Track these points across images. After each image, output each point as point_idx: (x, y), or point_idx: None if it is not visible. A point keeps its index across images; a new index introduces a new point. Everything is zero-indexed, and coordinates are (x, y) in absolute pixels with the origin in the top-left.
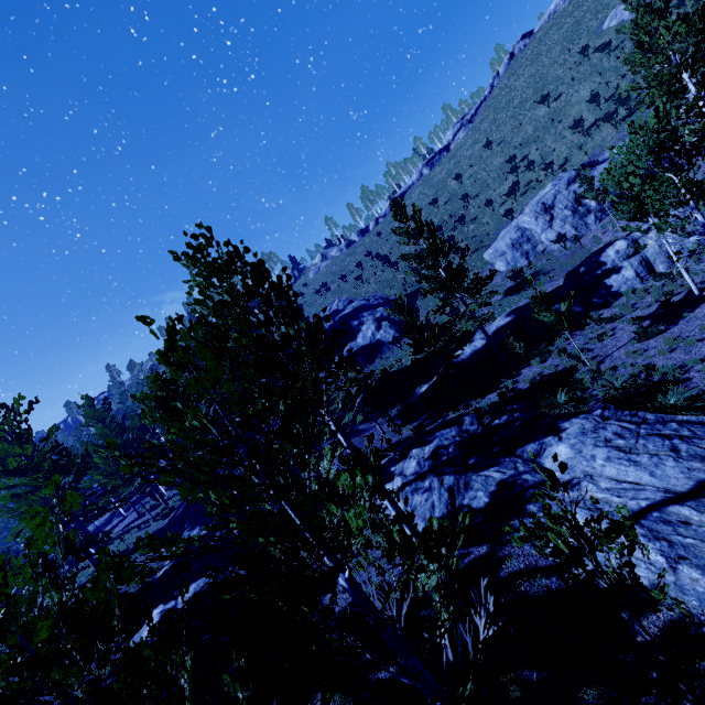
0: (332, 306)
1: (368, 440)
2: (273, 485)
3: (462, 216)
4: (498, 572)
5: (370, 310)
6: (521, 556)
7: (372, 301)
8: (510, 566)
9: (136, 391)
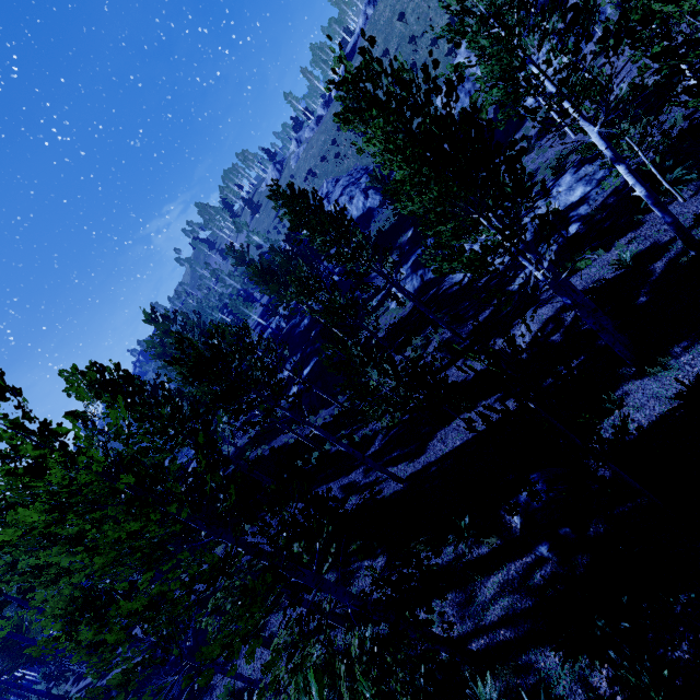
0: (322, 190)
1: (363, 234)
2: (345, 243)
3: (413, 63)
4: (438, 293)
5: (356, 184)
6: (447, 284)
7: (355, 175)
8: (443, 289)
9: (198, 309)
